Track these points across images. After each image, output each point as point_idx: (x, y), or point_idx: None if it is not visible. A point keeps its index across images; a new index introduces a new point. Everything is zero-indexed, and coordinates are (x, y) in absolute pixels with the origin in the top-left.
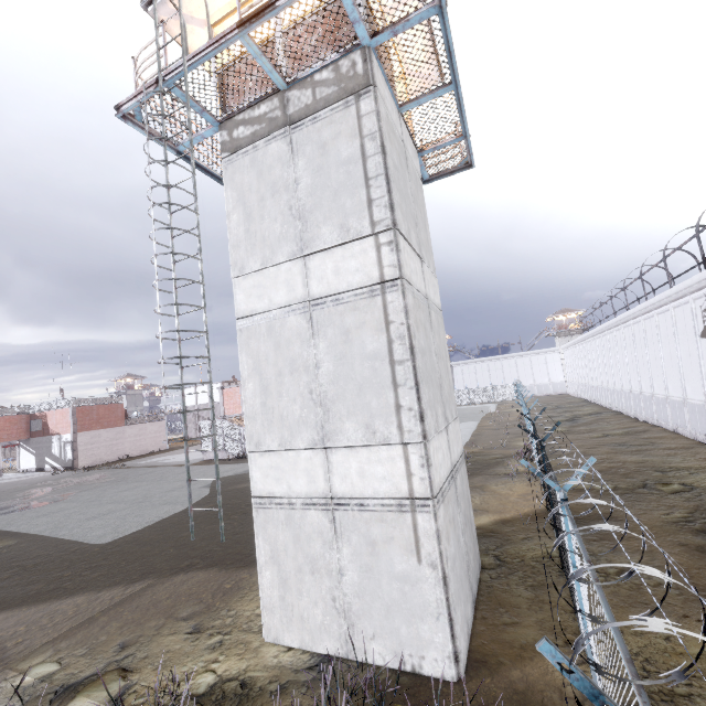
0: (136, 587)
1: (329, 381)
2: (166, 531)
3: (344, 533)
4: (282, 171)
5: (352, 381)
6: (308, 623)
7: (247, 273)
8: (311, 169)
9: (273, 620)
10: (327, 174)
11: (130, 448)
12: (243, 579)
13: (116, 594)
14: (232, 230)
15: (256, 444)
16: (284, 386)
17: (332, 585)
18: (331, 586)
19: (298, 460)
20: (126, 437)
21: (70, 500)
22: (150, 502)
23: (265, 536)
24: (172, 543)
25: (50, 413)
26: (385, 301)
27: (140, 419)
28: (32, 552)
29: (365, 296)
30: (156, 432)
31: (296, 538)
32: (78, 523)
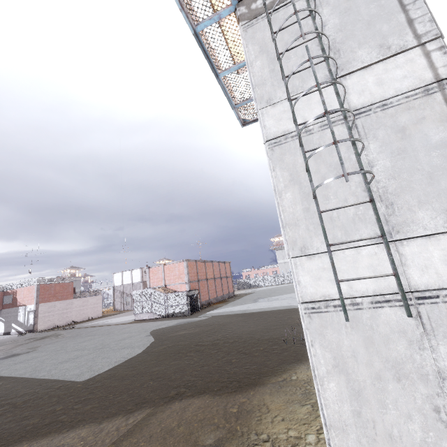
0: (136, 417)
1: (387, 176)
2: (135, 367)
3: (437, 329)
4: (306, 20)
5: (418, 171)
6: (401, 443)
7: (275, 102)
8: (337, 12)
9: (346, 442)
10: (356, 12)
11: (76, 315)
12: (244, 403)
13: (119, 424)
14: (255, 73)
15: (301, 248)
16: (330, 189)
17: (430, 392)
18: (429, 393)
19: (358, 257)
20: (73, 307)
21: (38, 350)
22: (109, 348)
23: (323, 343)
24: (148, 376)
25: (19, 289)
26: (446, 95)
27: (84, 294)
28: (18, 391)
29: (419, 95)
30: (94, 304)
31: (367, 341)
32: (53, 366)
